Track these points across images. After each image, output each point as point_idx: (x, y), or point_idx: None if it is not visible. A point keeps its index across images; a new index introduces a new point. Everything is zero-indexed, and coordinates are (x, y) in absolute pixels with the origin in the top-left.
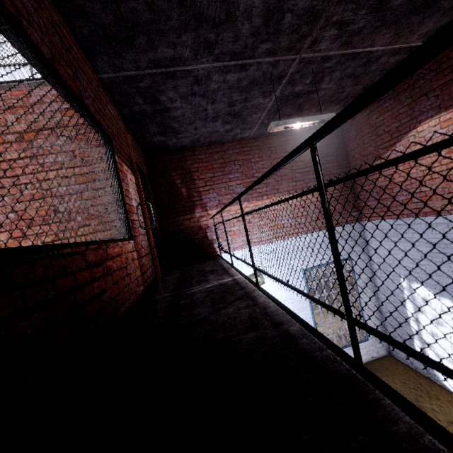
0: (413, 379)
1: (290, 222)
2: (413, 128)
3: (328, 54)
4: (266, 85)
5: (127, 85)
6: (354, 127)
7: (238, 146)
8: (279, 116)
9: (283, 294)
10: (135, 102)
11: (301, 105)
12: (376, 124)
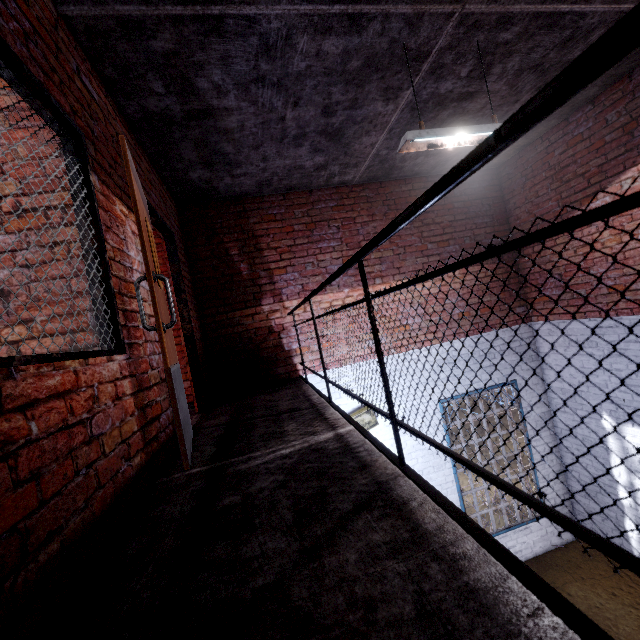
0: (625, 586)
1: (419, 322)
2: (631, 165)
3: (510, 11)
4: (392, 72)
5: (127, 42)
6: (520, 171)
7: (335, 196)
8: (419, 122)
9: (408, 442)
10: (148, 89)
11: (444, 125)
12: (560, 164)
